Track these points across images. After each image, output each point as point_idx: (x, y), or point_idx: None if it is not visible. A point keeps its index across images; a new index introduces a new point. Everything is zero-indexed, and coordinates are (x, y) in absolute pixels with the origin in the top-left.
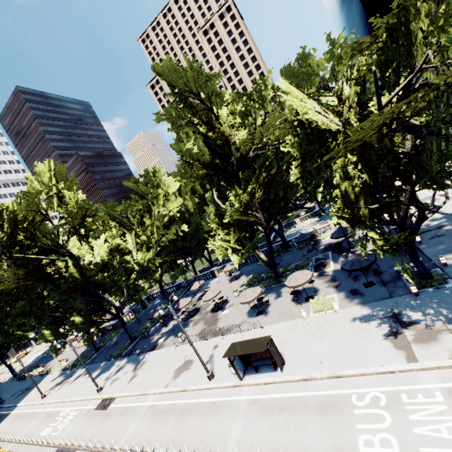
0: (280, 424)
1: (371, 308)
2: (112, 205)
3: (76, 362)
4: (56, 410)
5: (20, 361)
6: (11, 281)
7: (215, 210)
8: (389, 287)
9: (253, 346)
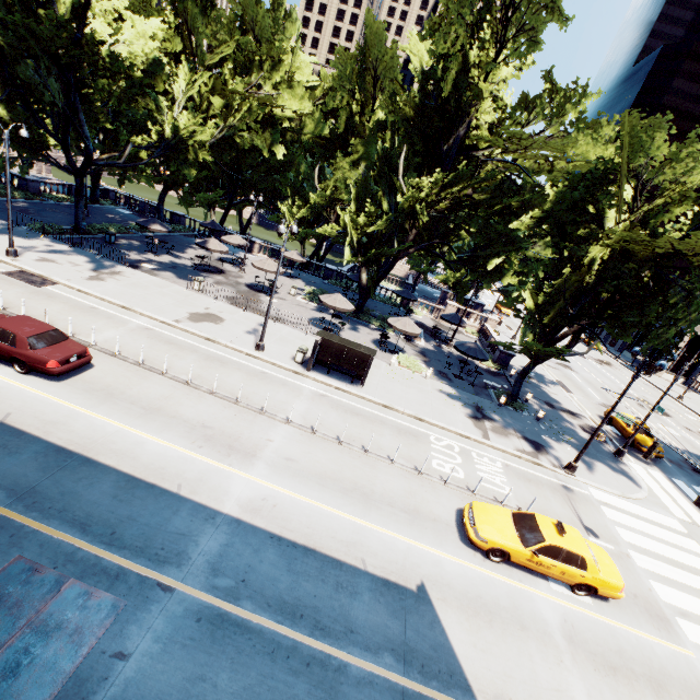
0: (355, 423)
1: (459, 394)
2: None
3: None
4: None
5: None
6: None
7: (377, 173)
8: (477, 389)
9: (358, 347)
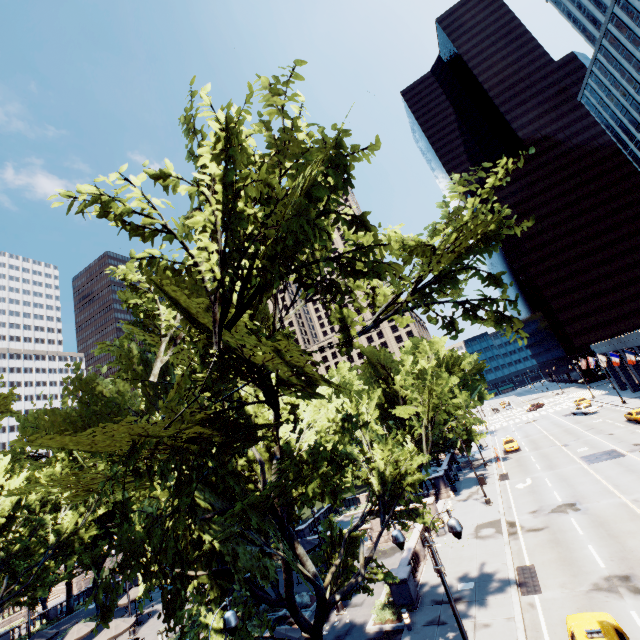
0: None
1: None
2: None
3: None
4: None
5: None
6: None
7: None
8: None
9: None
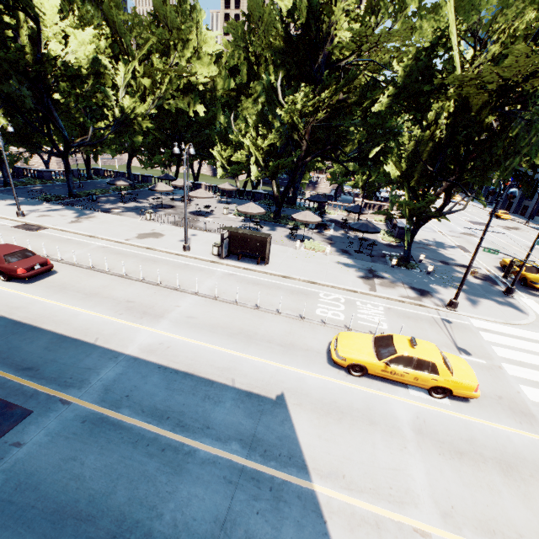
0: (254, 290)
1: (355, 262)
2: (115, 3)
3: None
4: None
5: None
6: None
7: (265, 101)
8: (374, 258)
9: (254, 233)
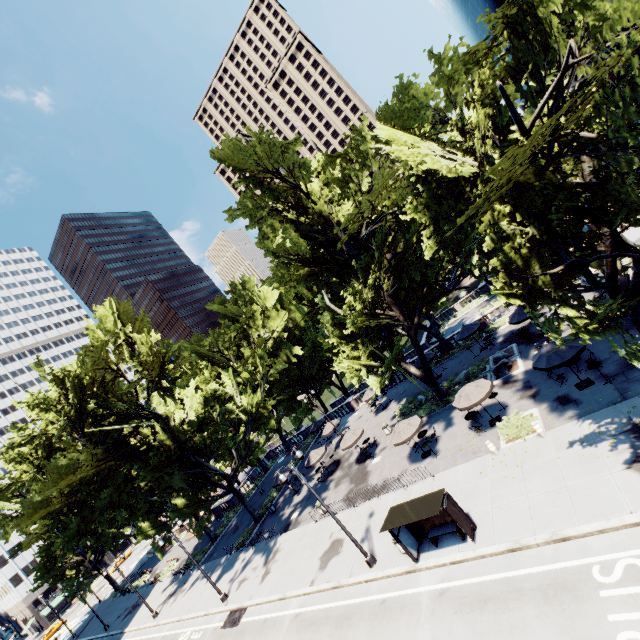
0: (486, 625)
1: (596, 422)
2: (198, 340)
3: (189, 561)
4: (173, 634)
5: (118, 569)
6: (90, 465)
7: (332, 318)
8: (618, 383)
9: (421, 508)
